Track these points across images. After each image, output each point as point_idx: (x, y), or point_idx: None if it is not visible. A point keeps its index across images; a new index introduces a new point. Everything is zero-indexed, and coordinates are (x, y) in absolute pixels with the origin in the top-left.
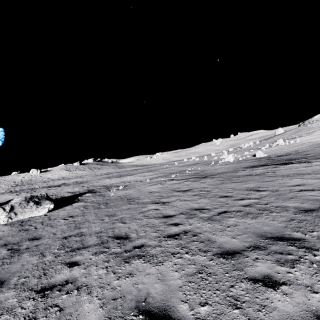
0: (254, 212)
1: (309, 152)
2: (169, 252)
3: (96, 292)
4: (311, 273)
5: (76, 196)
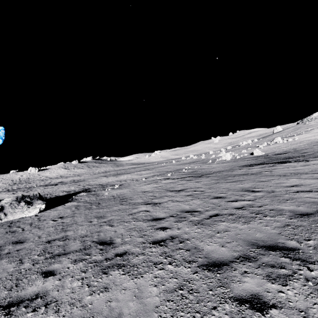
0: (247, 215)
1: (307, 150)
2: (152, 261)
3: (64, 311)
4: (305, 293)
5: (71, 195)
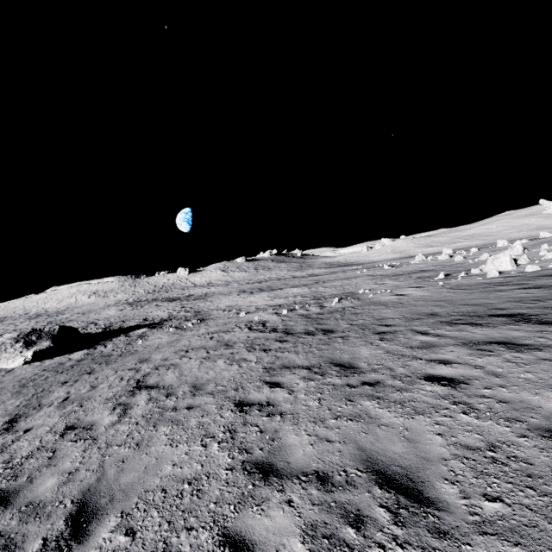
0: None
1: None
2: None
3: None
4: None
5: (128, 330)
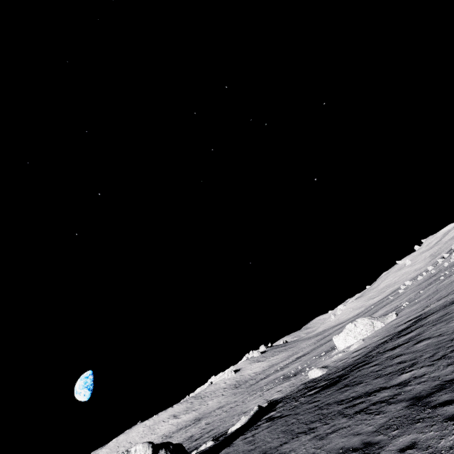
0: None
1: None
2: None
3: None
4: None
5: None
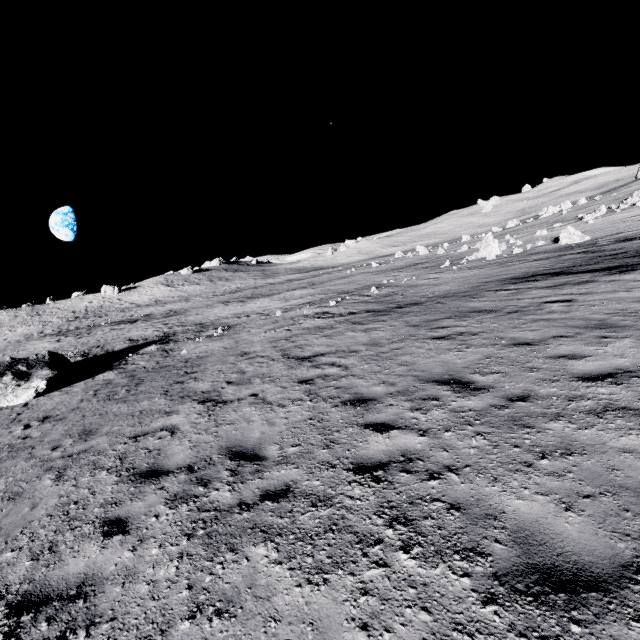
0: (356, 522)
1: None
2: None
3: None
4: None
5: (130, 351)
